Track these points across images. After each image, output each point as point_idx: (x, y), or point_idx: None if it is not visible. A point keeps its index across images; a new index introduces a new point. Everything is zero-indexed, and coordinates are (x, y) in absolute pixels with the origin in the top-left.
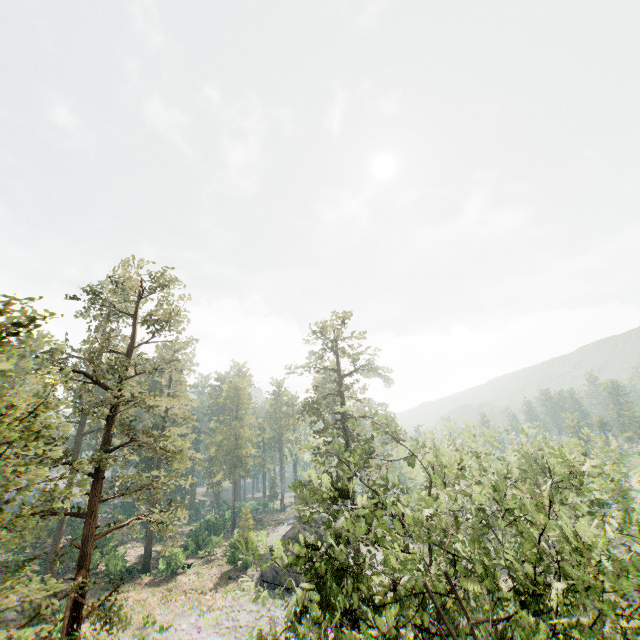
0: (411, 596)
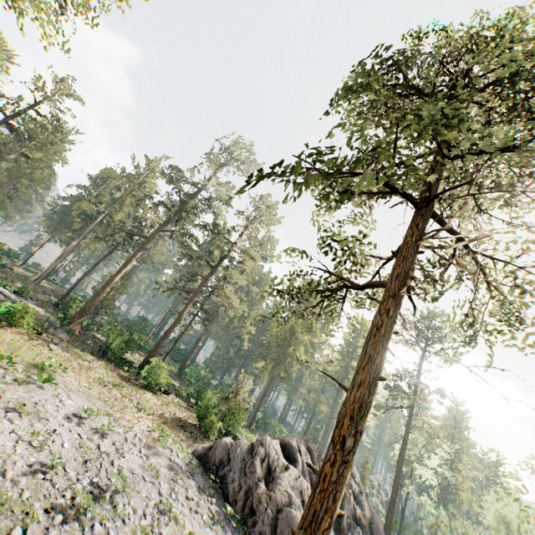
0: None
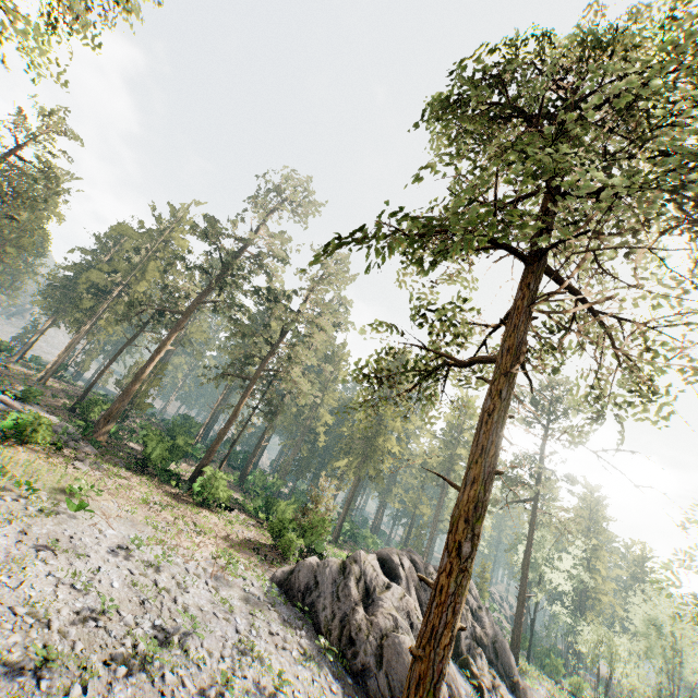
0: None
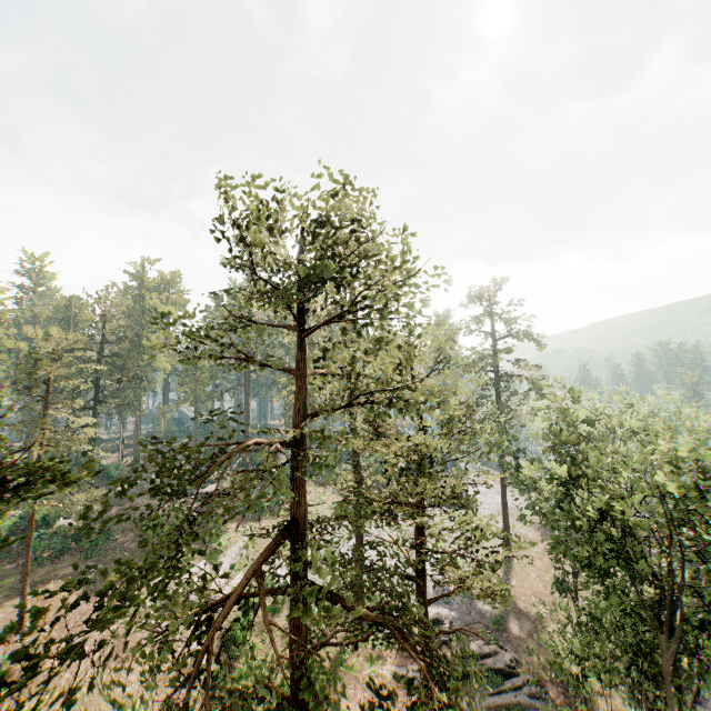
0: (622, 497)
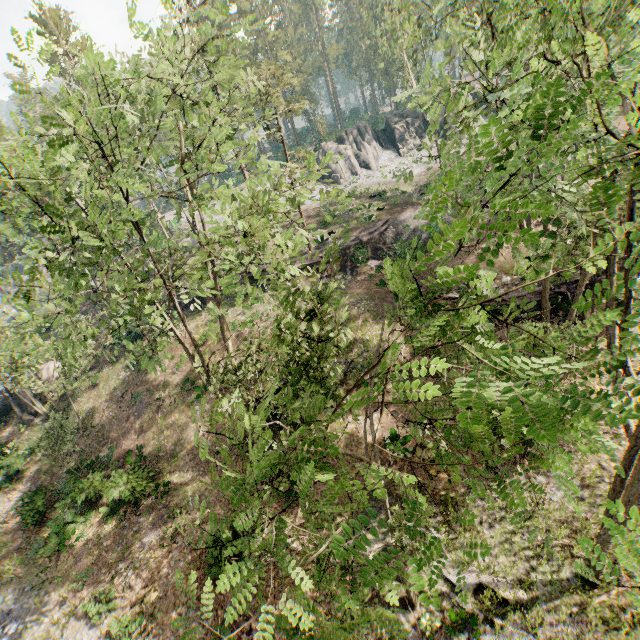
0: None
